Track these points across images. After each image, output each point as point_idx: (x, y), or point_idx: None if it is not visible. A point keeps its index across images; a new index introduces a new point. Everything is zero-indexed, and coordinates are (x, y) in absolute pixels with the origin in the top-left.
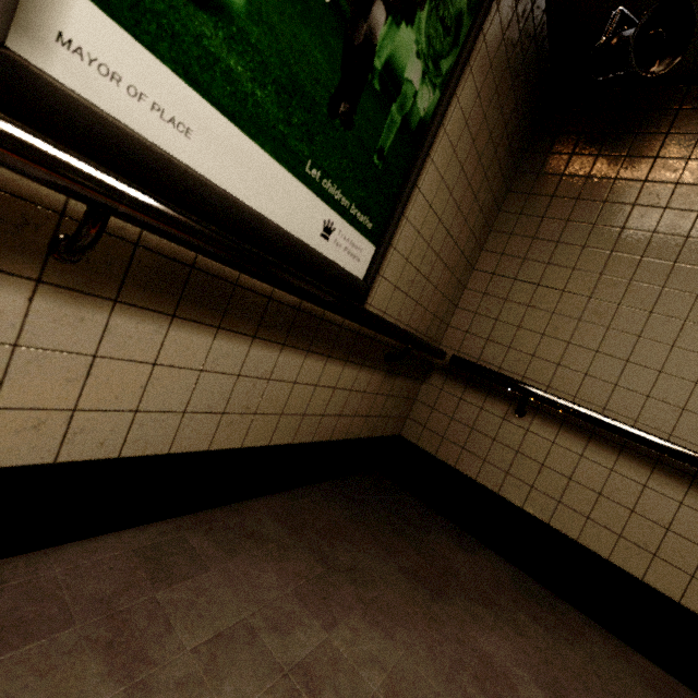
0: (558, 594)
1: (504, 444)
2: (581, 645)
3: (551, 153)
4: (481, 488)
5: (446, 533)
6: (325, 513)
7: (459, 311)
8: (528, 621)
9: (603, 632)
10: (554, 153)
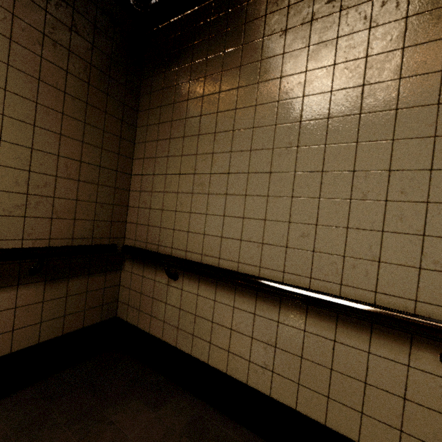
0: (233, 418)
1: (172, 305)
2: None
3: (154, 76)
4: (166, 345)
5: (145, 393)
6: None
7: (130, 209)
8: None
9: None
10: (155, 75)
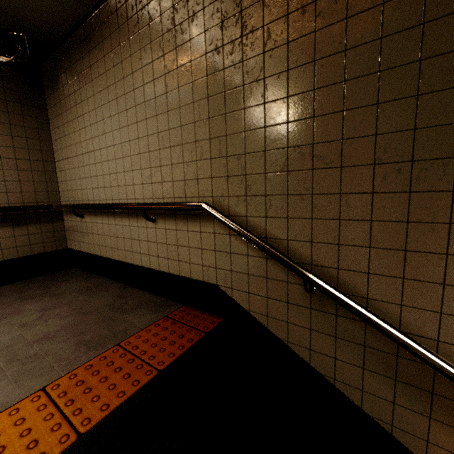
0: (119, 281)
1: (84, 232)
2: (97, 294)
3: (50, 96)
4: (87, 254)
5: (80, 279)
6: (1, 291)
7: (59, 183)
8: (75, 294)
9: (126, 287)
10: (51, 95)
